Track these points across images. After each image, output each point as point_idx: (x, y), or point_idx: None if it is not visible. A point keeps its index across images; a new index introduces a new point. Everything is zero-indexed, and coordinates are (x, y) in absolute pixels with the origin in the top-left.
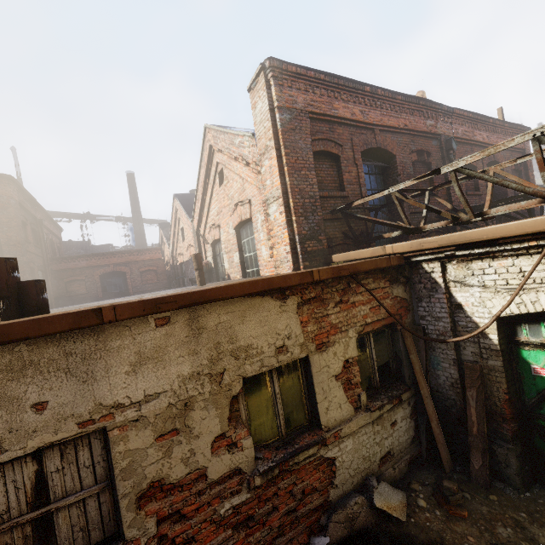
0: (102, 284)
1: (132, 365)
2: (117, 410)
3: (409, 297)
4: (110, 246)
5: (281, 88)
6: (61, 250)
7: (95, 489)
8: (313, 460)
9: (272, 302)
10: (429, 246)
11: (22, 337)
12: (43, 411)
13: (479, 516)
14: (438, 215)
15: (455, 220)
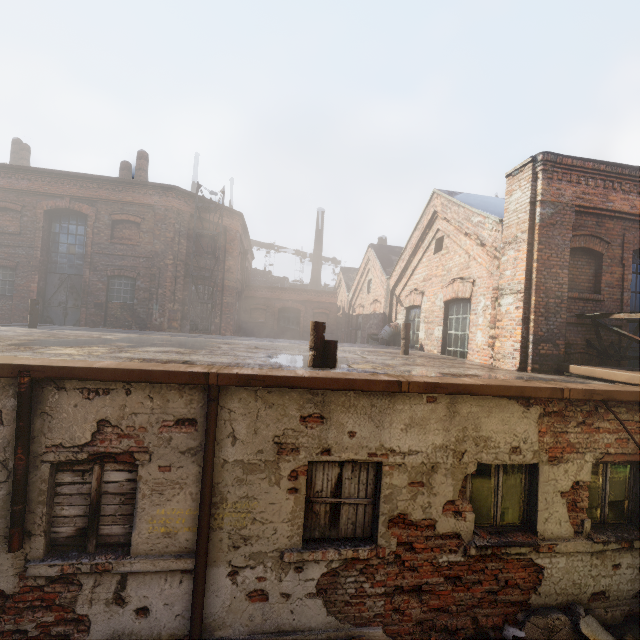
0: (278, 317)
1: (405, 425)
2: (390, 453)
3: None
4: (286, 279)
5: (549, 181)
6: (250, 277)
7: (365, 501)
8: (522, 559)
9: (516, 406)
10: None
11: (359, 389)
12: (353, 438)
13: None
14: None
15: None
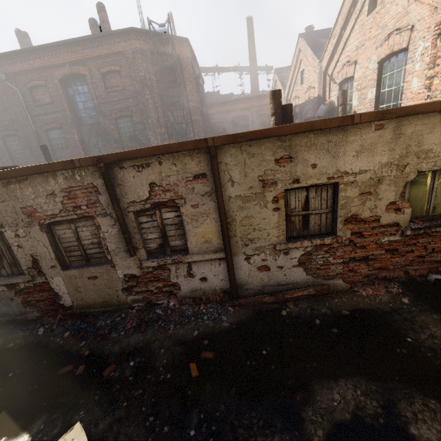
0: (232, 126)
1: (356, 152)
2: (345, 175)
3: None
4: (231, 95)
5: None
6: (204, 100)
7: (326, 210)
8: None
9: None
10: None
11: (318, 128)
12: (315, 169)
13: None
14: None
15: None
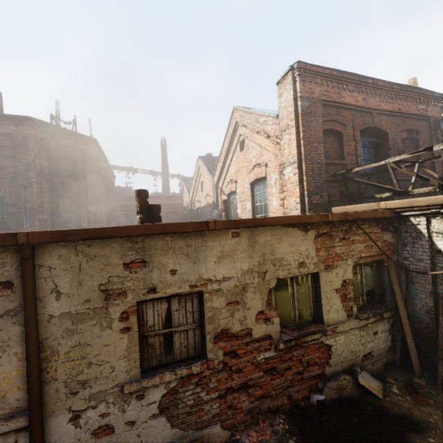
0: None
1: (218, 258)
2: (208, 283)
3: (395, 242)
4: None
5: (304, 83)
6: (114, 192)
7: (193, 325)
8: (316, 343)
9: (298, 232)
10: (418, 204)
11: (173, 231)
12: (174, 275)
13: (442, 405)
14: (421, 183)
15: (441, 186)
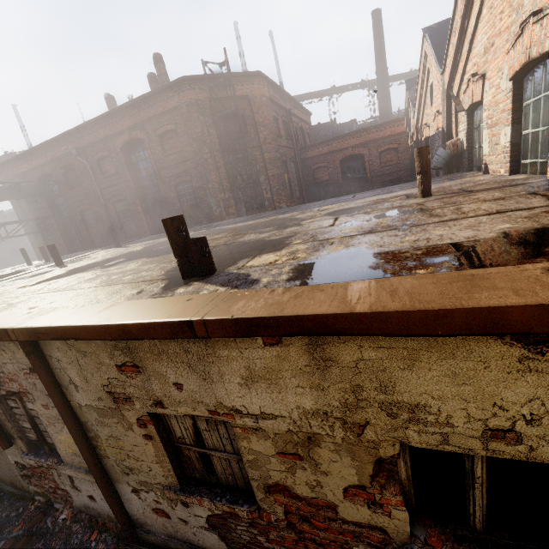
0: (342, 170)
1: (244, 378)
2: (236, 414)
3: None
4: (353, 122)
5: None
6: (311, 136)
7: (234, 457)
8: None
9: (495, 346)
10: None
11: (139, 338)
12: (182, 390)
13: None
14: None
15: None
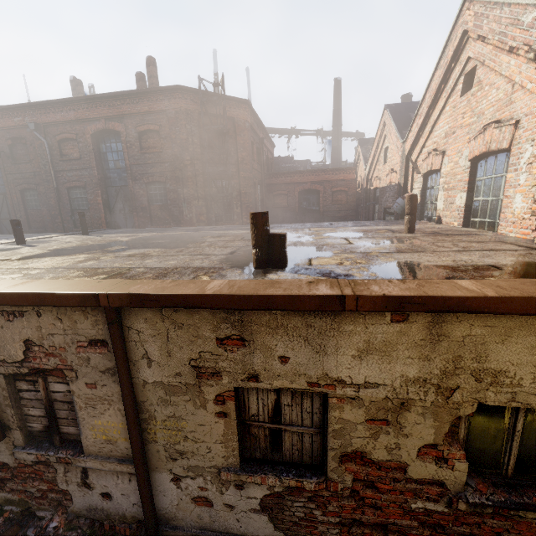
0: (299, 200)
1: (359, 351)
2: (338, 384)
3: None
4: (308, 162)
5: None
6: (272, 165)
7: (311, 430)
8: None
9: None
10: None
11: (281, 309)
12: (285, 364)
13: None
14: None
15: None
